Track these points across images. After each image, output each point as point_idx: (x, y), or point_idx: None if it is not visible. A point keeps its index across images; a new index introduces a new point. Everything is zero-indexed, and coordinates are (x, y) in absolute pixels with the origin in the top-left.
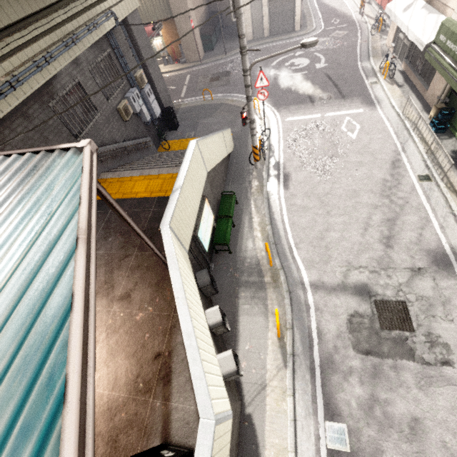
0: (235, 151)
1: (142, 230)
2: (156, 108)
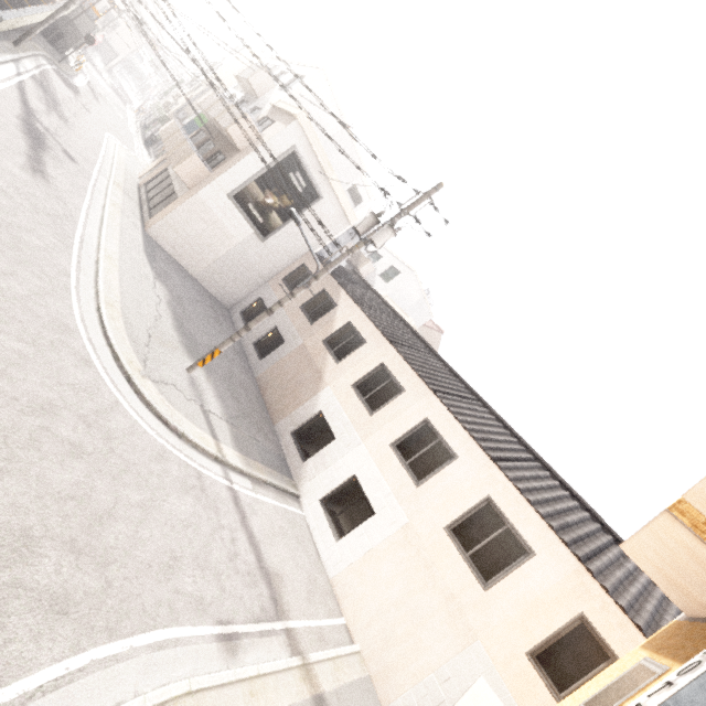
0: None
1: None
2: None
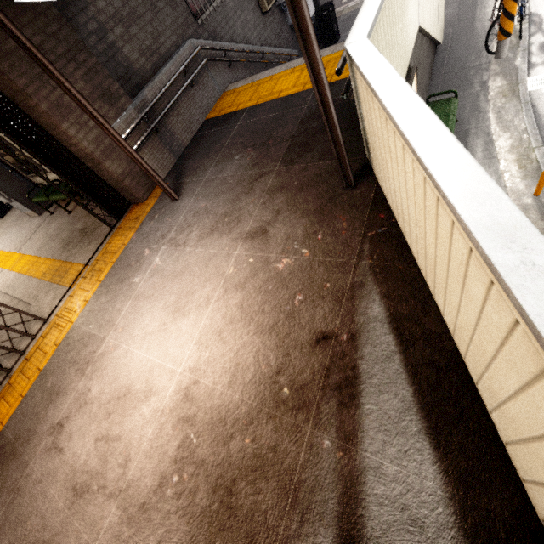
0: (446, 44)
1: (289, 136)
2: (308, 3)
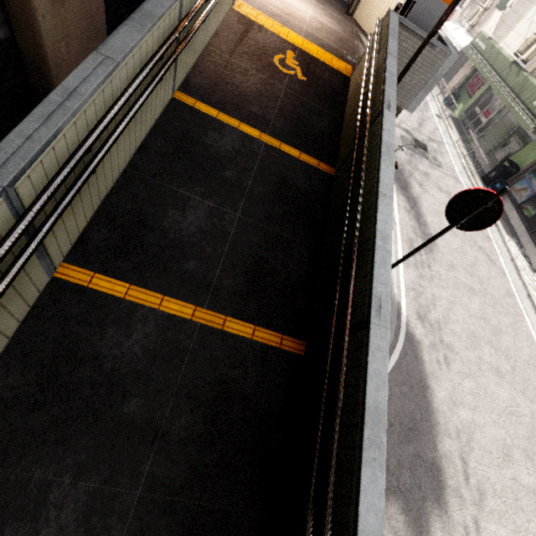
0: None
1: None
2: None
